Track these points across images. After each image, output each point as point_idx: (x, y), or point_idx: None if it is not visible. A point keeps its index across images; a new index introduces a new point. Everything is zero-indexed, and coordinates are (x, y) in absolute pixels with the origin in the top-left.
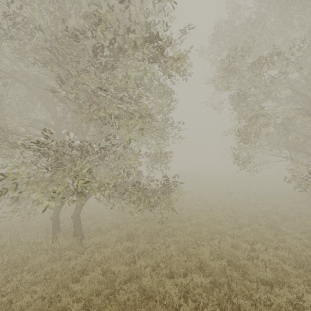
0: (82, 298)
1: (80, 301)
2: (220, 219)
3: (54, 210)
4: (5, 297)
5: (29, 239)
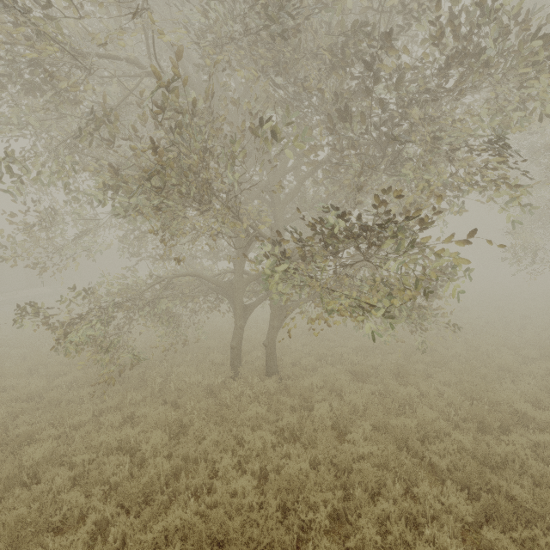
0: (382, 463)
1: (378, 468)
2: (489, 349)
3: (235, 332)
4: (253, 463)
5: (199, 379)
